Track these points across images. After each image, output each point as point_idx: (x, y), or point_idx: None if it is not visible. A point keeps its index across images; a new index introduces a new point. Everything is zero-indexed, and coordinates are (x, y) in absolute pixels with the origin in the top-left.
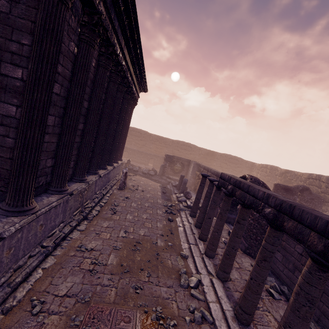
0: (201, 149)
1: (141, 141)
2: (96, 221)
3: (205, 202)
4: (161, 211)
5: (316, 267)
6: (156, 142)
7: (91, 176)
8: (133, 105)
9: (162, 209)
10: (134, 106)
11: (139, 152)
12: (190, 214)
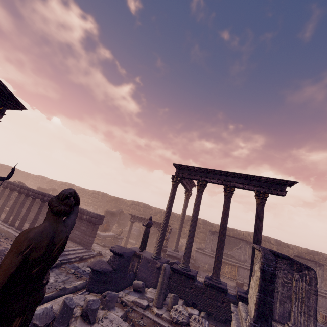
0: None
1: None
2: None
3: None
4: None
5: (26, 197)
6: None
7: None
8: None
9: None
10: None
11: None
12: None
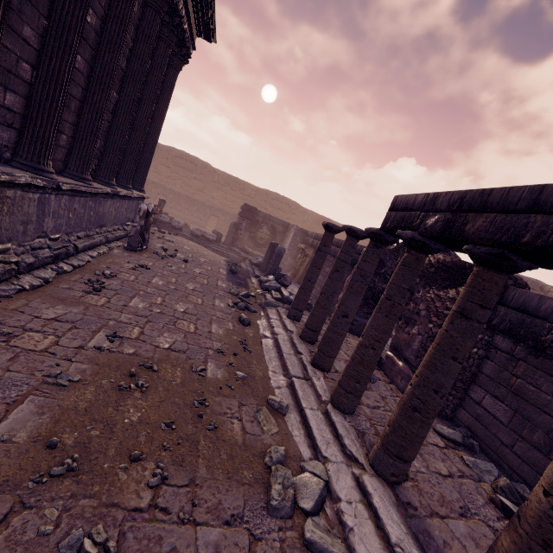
0: (308, 213)
1: (195, 181)
2: (22, 302)
3: (332, 284)
4: (224, 303)
5: None
6: (225, 187)
7: (19, 171)
8: (178, 59)
9: (227, 300)
10: (182, 64)
11: (188, 200)
12: (289, 312)
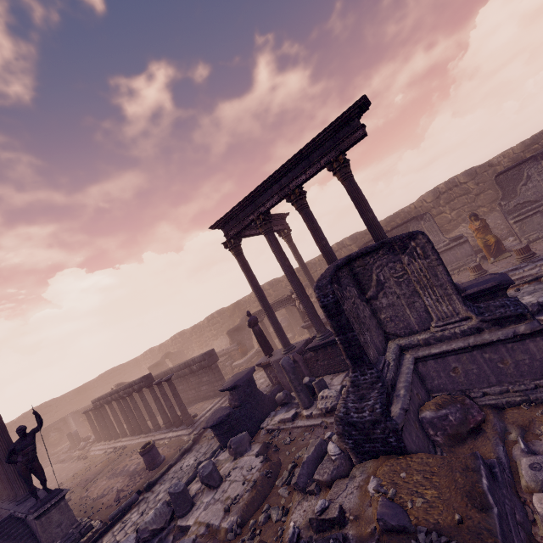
0: (67, 395)
1: None
2: None
3: (99, 423)
4: (74, 464)
5: (123, 400)
6: None
7: None
8: None
9: (74, 463)
10: None
11: None
12: (97, 442)
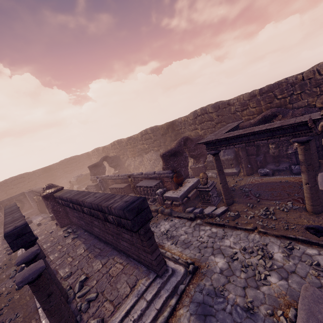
0: (36, 172)
1: None
2: None
3: None
4: (2, 254)
5: None
6: None
7: None
8: None
9: (3, 253)
10: None
11: None
12: None
